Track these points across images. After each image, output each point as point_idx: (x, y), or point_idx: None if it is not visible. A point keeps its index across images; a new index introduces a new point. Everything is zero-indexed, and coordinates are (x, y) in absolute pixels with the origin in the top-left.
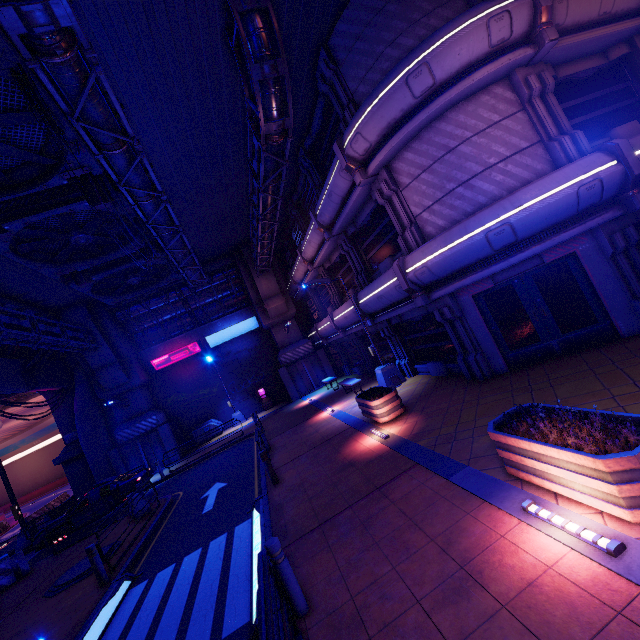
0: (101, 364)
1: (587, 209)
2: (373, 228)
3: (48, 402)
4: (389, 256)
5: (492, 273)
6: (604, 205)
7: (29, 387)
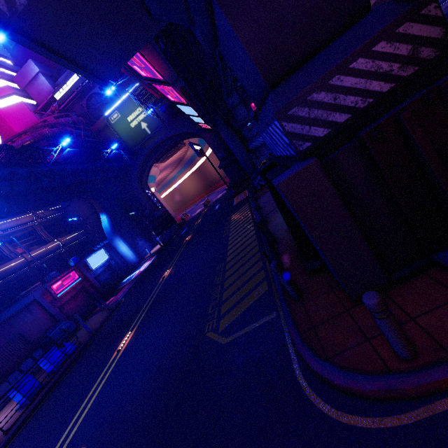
0: (233, 106)
1: None
2: None
3: (205, 139)
4: None
5: None
6: None
7: (211, 120)
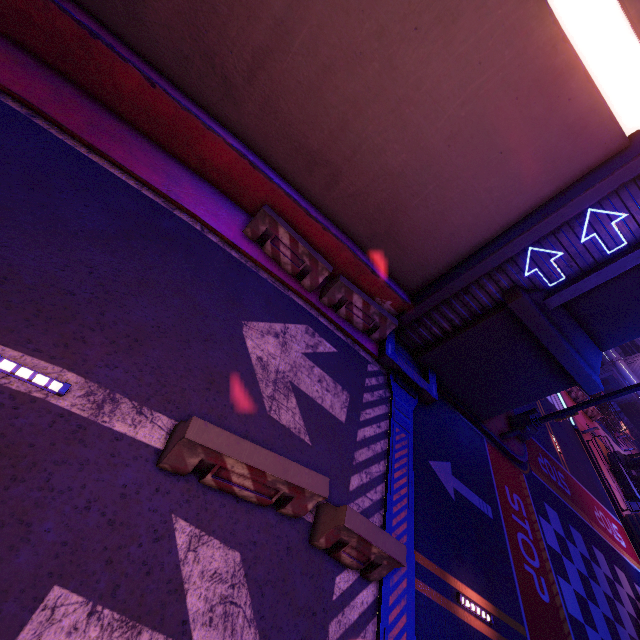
0: None
1: (637, 394)
2: (633, 345)
3: None
4: (622, 351)
5: (620, 379)
6: (638, 397)
7: None
